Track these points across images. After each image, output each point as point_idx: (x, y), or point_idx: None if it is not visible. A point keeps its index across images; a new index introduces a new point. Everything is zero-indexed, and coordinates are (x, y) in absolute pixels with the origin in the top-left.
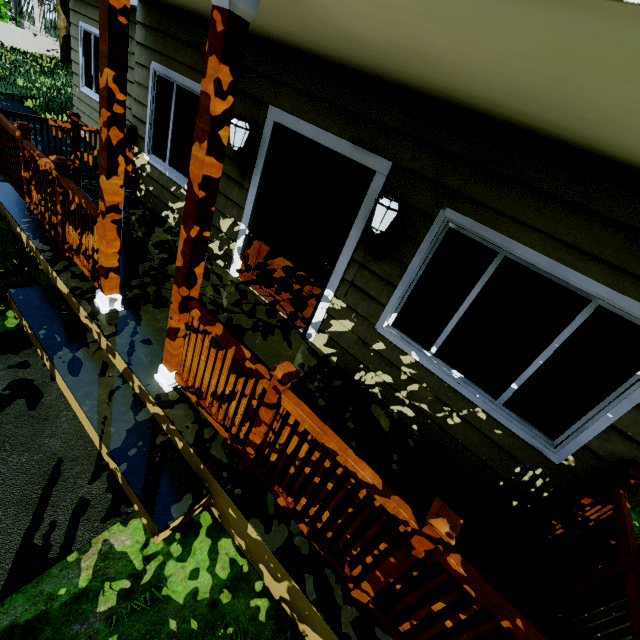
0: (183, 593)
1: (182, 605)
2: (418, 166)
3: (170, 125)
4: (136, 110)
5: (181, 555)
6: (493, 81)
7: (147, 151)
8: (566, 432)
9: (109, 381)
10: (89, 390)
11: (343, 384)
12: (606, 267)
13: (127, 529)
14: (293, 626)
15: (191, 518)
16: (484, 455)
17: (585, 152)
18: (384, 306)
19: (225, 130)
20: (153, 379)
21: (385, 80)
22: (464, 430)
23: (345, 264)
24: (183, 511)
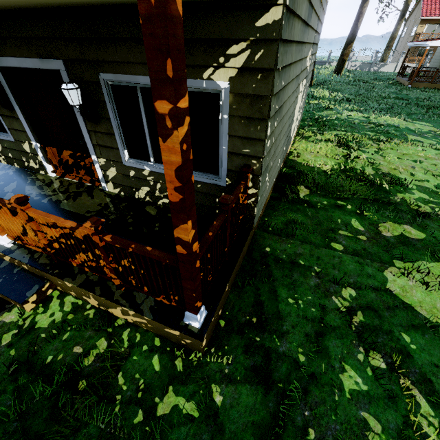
0: (47, 323)
1: (47, 327)
2: (73, 55)
3: None
4: None
5: (44, 311)
6: None
7: None
8: (219, 168)
9: None
10: None
11: (128, 204)
12: None
13: (11, 313)
14: (108, 313)
15: (47, 296)
16: (203, 202)
17: (124, 4)
18: (119, 149)
19: None
20: (0, 245)
21: (19, 8)
22: None
23: (87, 135)
24: (33, 292)
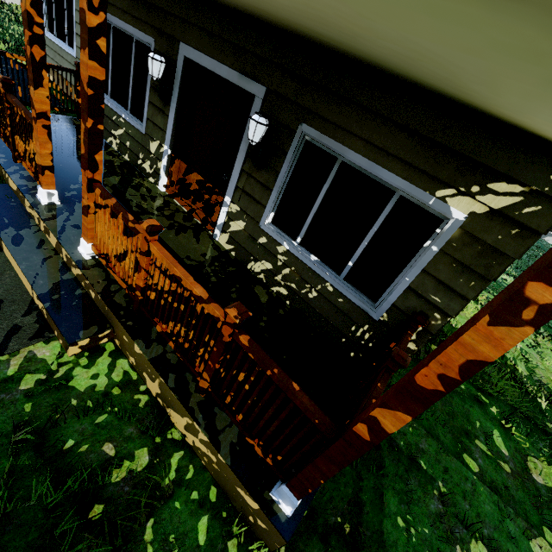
0: (85, 386)
1: (83, 392)
2: (283, 90)
3: (110, 62)
4: None
5: (87, 365)
6: (286, 5)
7: None
8: (382, 296)
9: (44, 252)
10: (27, 256)
11: (236, 270)
12: (403, 165)
13: (48, 346)
14: (164, 412)
15: (98, 345)
16: (332, 319)
17: (388, 74)
18: (265, 207)
19: (102, 40)
20: (77, 250)
21: (257, 18)
22: (319, 301)
23: (237, 174)
24: (89, 335)
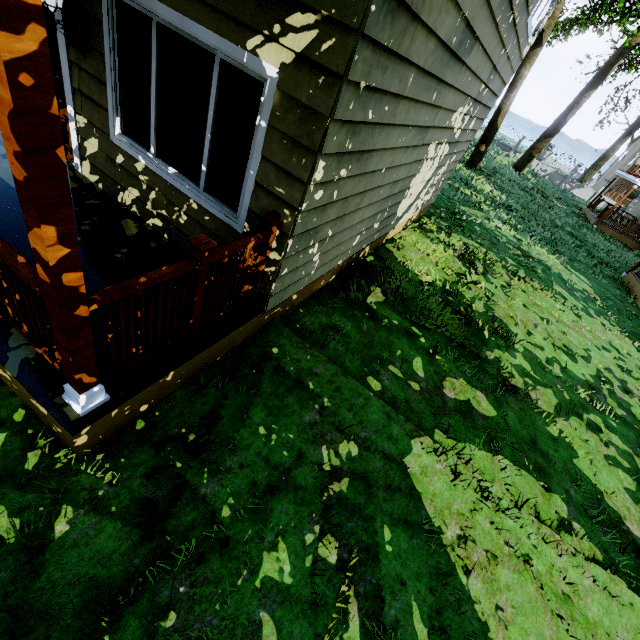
0: None
1: None
2: None
3: None
4: None
5: None
6: None
7: None
8: (240, 202)
9: None
10: None
11: (99, 203)
12: (210, 11)
13: None
14: None
15: None
16: None
17: None
18: (108, 112)
19: None
20: None
21: None
22: (191, 226)
23: (67, 69)
24: None
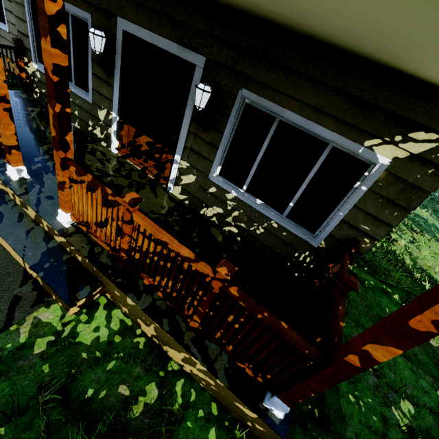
0: (90, 339)
1: (90, 345)
2: (222, 59)
3: None
4: (19, 25)
5: (87, 320)
6: None
7: (34, 60)
8: (320, 228)
9: (25, 225)
10: (11, 231)
11: (192, 217)
12: (335, 121)
13: (49, 310)
14: (160, 349)
15: (93, 301)
16: (278, 249)
17: (319, 42)
18: (212, 162)
19: (62, 27)
20: (56, 220)
21: None
22: (266, 236)
23: (185, 135)
24: (85, 295)
